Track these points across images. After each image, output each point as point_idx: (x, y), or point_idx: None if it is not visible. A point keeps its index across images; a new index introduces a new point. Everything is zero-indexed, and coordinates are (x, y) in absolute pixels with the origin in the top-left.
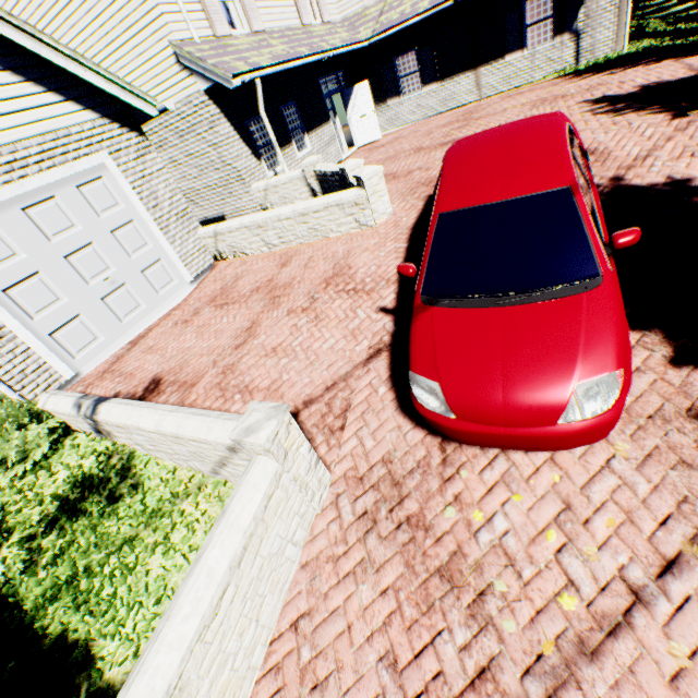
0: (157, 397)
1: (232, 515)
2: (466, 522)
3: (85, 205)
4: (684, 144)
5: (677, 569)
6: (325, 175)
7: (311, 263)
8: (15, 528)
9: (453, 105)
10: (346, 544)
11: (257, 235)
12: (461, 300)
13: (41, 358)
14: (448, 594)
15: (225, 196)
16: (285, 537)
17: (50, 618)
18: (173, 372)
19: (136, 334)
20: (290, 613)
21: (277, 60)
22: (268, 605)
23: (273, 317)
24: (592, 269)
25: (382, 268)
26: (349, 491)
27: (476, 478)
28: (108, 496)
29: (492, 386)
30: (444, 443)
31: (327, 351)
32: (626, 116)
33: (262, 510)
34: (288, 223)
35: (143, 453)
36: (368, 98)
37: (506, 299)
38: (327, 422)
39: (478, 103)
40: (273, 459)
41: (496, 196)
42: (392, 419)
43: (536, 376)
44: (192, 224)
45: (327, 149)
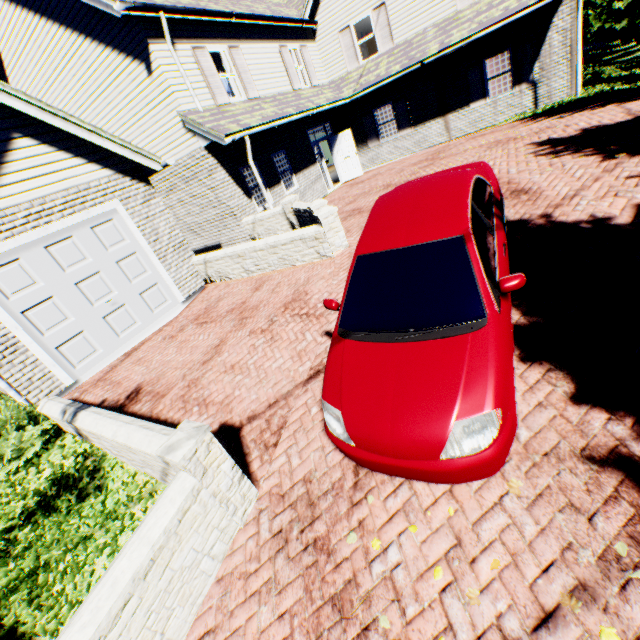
0: (134, 405)
1: (146, 527)
2: (364, 550)
3: (97, 242)
4: (609, 184)
5: (554, 624)
6: (299, 211)
7: (277, 288)
8: (2, 518)
9: (426, 145)
10: (258, 562)
11: (238, 262)
12: (369, 334)
13: (47, 367)
14: (337, 625)
15: (221, 228)
16: (201, 550)
17: (7, 609)
18: (152, 382)
19: (131, 346)
20: (199, 628)
21: (266, 120)
22: (177, 618)
23: (237, 337)
24: (479, 311)
25: (333, 295)
26: (271, 507)
27: (380, 504)
28: (78, 495)
29: (383, 418)
30: (358, 466)
31: (275, 370)
32: (562, 157)
33: (175, 524)
34: (262, 253)
35: (113, 456)
36: (350, 143)
37: (404, 335)
38: (264, 438)
39: (447, 143)
40: (192, 475)
41: (402, 242)
42: (318, 439)
43: (420, 411)
44: (187, 253)
45: (313, 186)
